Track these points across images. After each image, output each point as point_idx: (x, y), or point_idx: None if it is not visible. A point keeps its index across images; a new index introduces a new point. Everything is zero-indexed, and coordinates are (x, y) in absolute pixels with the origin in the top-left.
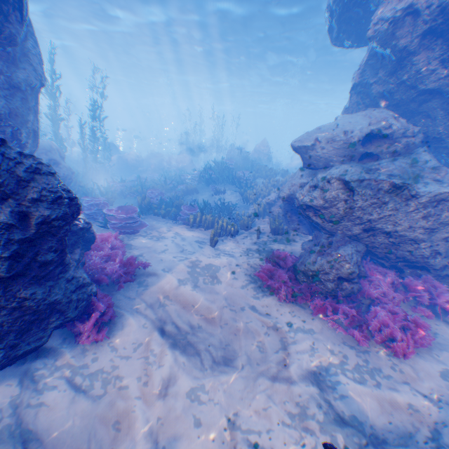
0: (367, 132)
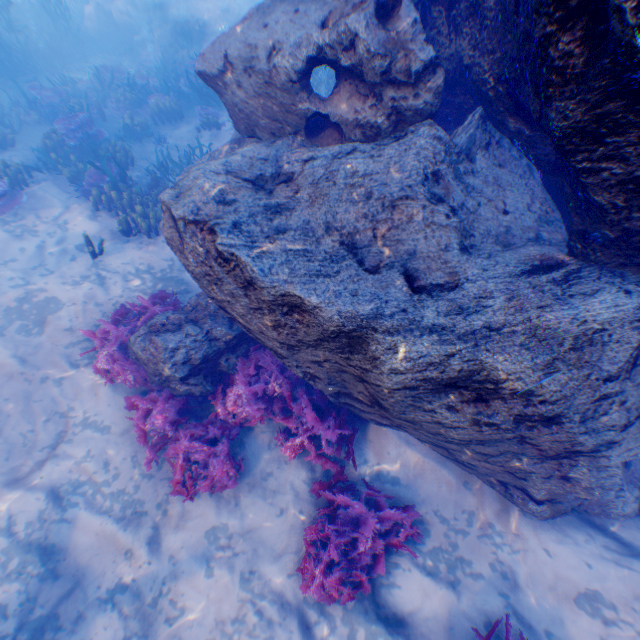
0: (313, 55)
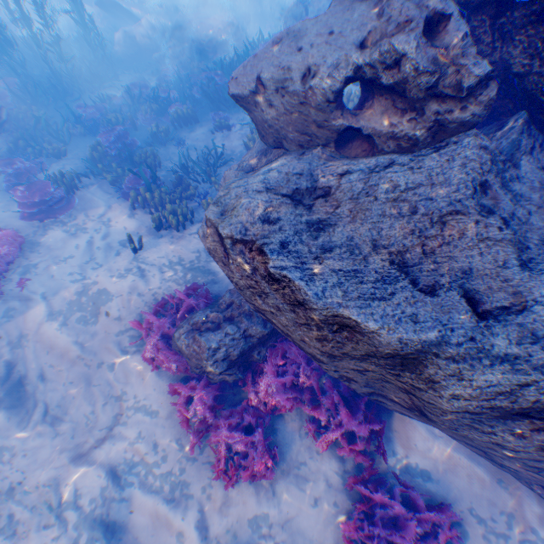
0: (351, 75)
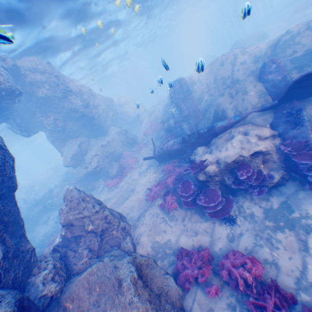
0: (78, 145)
